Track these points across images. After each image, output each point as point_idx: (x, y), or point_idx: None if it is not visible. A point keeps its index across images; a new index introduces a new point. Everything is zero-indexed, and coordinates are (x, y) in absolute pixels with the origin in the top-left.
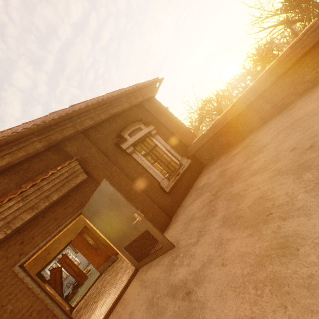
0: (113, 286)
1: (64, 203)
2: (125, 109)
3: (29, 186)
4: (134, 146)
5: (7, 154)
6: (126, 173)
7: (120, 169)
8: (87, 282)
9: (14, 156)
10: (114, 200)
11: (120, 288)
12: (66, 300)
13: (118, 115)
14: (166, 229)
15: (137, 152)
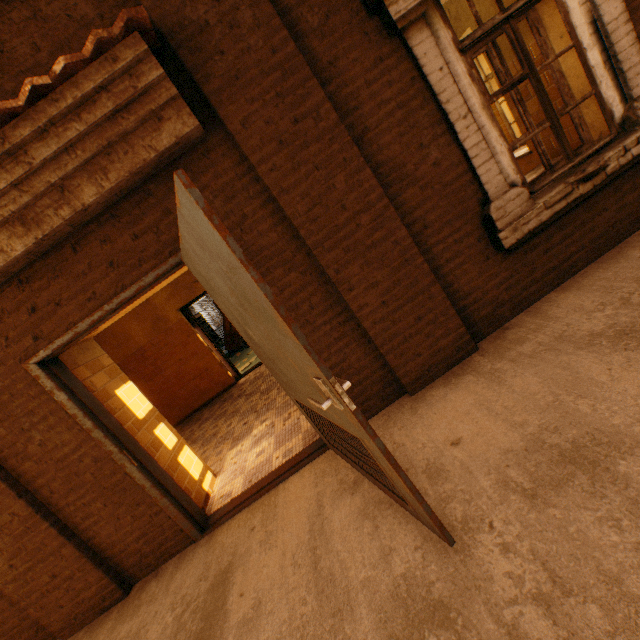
0: (284, 416)
1: (130, 216)
2: None
3: None
4: None
5: None
6: (360, 133)
7: (339, 110)
8: None
9: None
10: (241, 286)
11: (286, 448)
12: (229, 362)
13: None
14: (445, 373)
15: (436, 24)
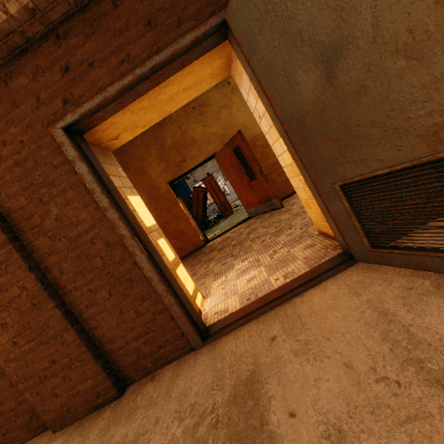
0: (268, 253)
1: None
2: None
3: None
4: None
5: None
6: None
7: None
8: (231, 219)
9: None
10: None
11: (285, 272)
12: (201, 229)
13: None
14: None
15: None
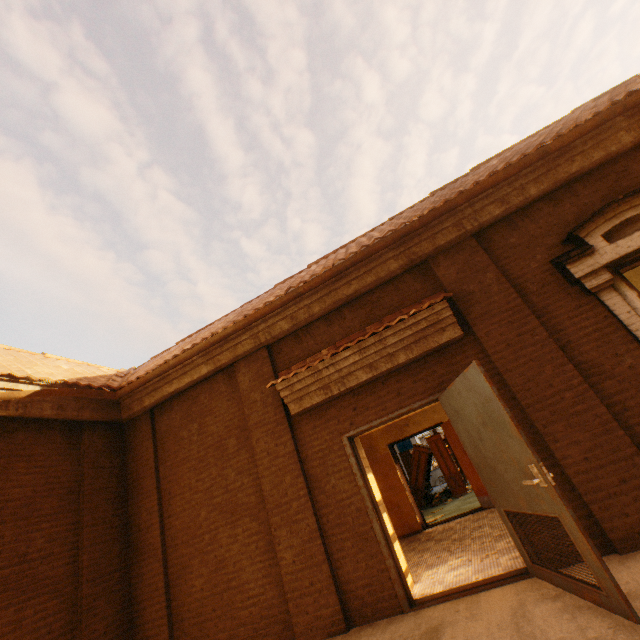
0: (481, 555)
1: (414, 371)
2: (618, 152)
3: (368, 334)
4: (617, 268)
5: (354, 279)
6: (564, 343)
7: (548, 330)
8: (461, 502)
9: (362, 282)
10: (490, 410)
11: (485, 573)
12: (418, 507)
13: (585, 177)
14: None
15: (622, 288)
